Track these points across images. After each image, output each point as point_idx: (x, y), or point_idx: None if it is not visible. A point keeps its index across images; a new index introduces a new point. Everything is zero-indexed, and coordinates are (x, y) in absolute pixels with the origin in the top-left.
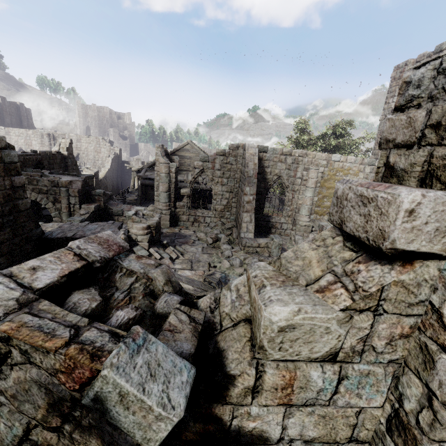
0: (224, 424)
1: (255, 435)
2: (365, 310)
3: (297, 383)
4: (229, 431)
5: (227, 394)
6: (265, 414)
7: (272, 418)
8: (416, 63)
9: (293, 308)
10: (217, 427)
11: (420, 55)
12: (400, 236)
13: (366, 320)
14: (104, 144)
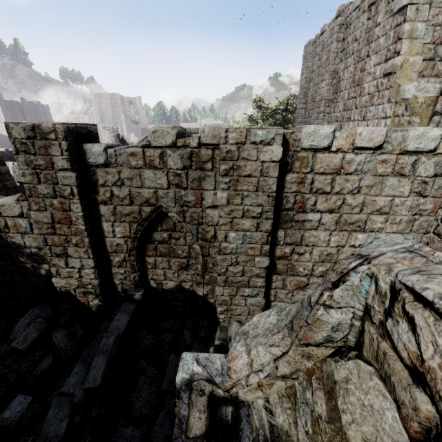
0: (4, 240)
1: (16, 244)
2: (23, 200)
3: (18, 225)
4: (7, 242)
5: (0, 228)
6: (15, 236)
7: (18, 238)
8: (314, 43)
9: (3, 200)
10: (3, 241)
11: (315, 36)
12: (16, 178)
13: (25, 203)
14: (104, 132)
